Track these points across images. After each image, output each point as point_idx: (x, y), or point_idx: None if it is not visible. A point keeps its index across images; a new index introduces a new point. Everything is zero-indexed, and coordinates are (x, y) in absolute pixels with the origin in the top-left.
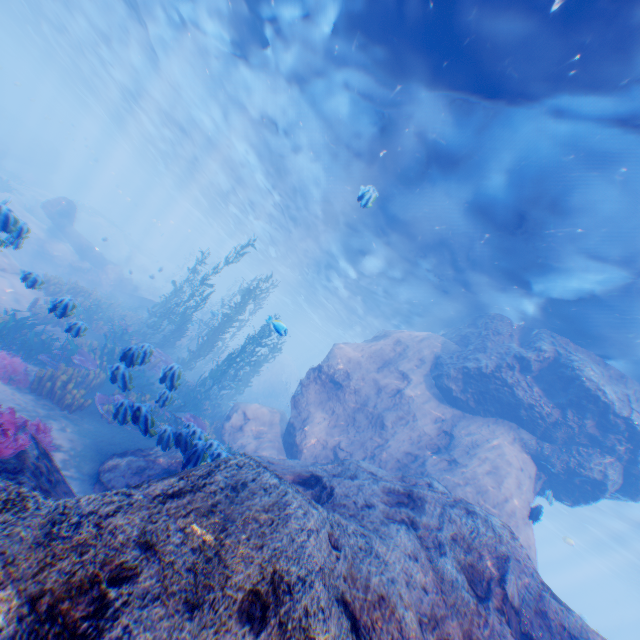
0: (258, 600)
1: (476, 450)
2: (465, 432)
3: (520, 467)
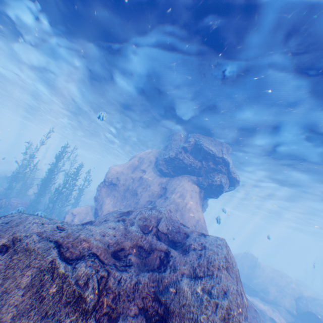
0: (5, 246)
1: (174, 190)
2: (170, 184)
3: (192, 190)
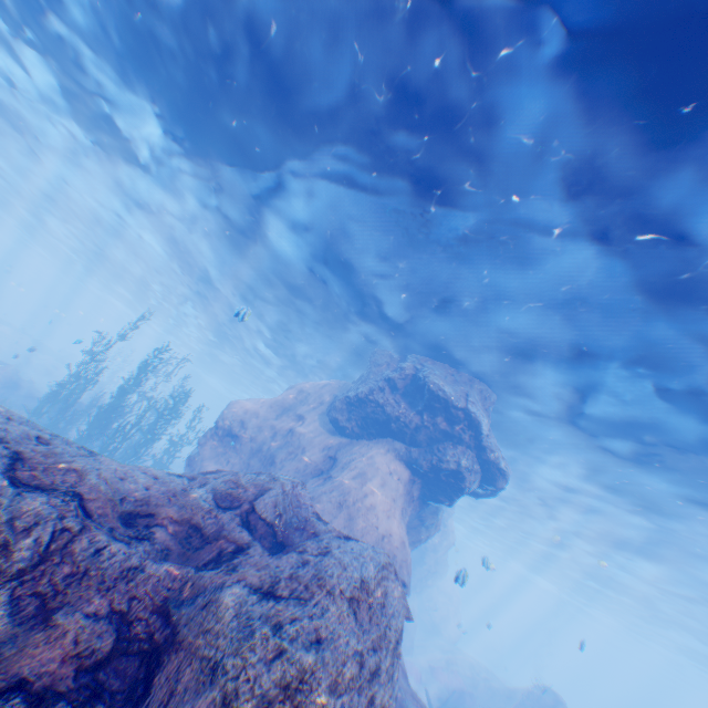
0: None
1: (351, 464)
2: (347, 453)
3: (390, 471)
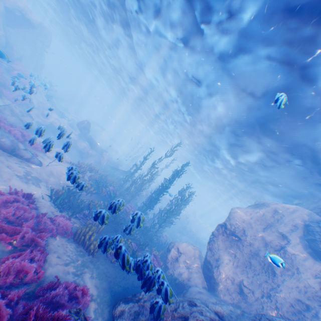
0: None
1: None
2: None
3: None
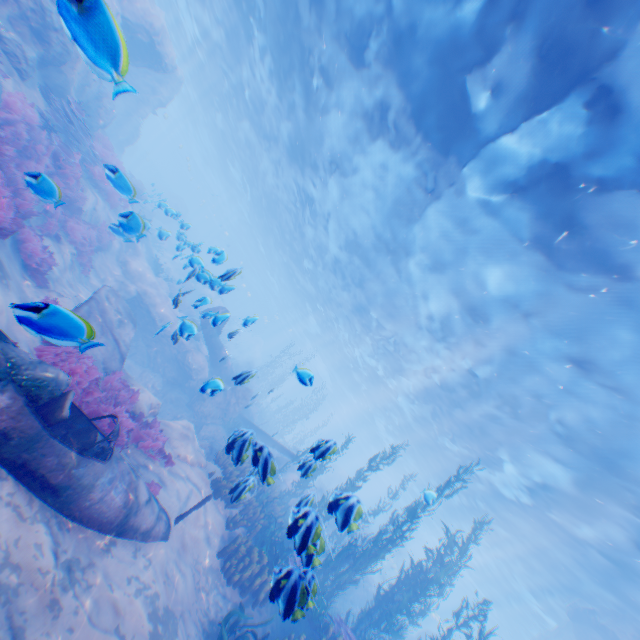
0: None
1: None
2: None
3: None
